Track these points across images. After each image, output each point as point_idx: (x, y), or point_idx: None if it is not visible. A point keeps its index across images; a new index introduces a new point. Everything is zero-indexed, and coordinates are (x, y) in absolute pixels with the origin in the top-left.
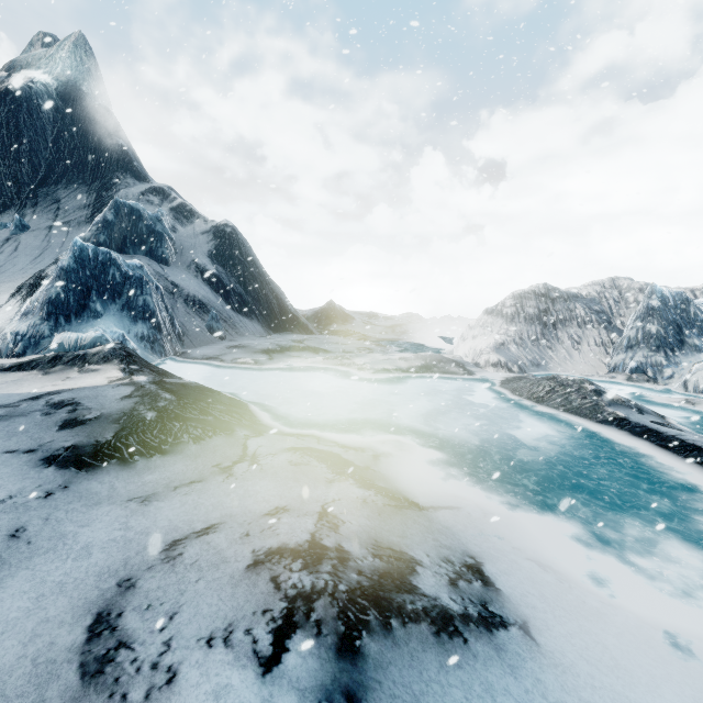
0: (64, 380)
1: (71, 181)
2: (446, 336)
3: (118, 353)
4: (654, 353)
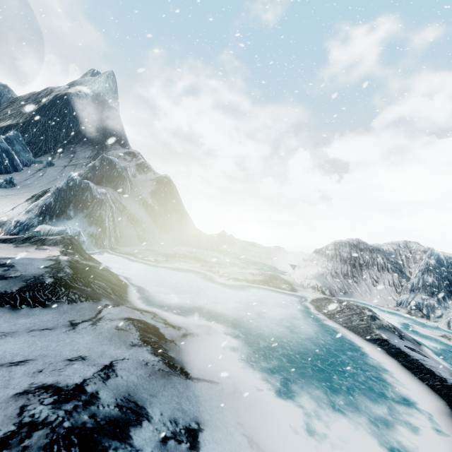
0: (23, 252)
1: (85, 143)
2: (295, 264)
3: (65, 241)
4: (429, 297)
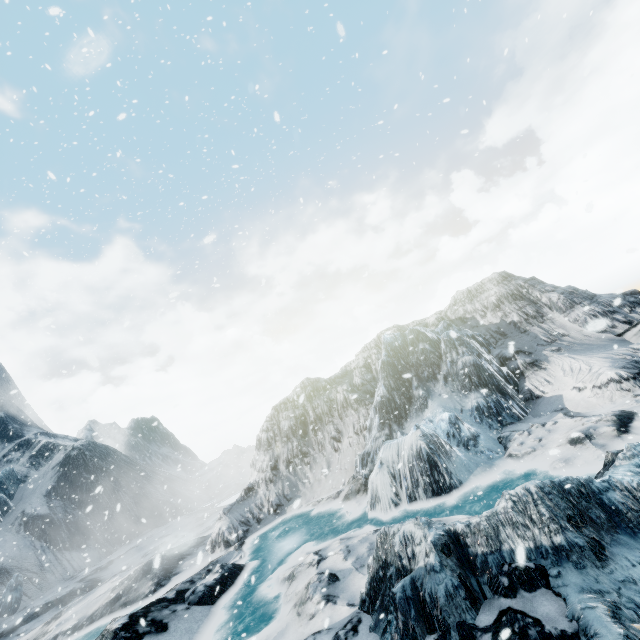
0: None
1: None
2: None
3: None
4: (379, 432)
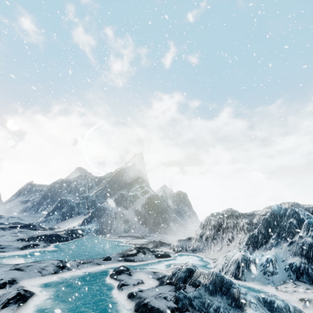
0: None
1: (125, 188)
2: None
3: (69, 230)
4: (242, 247)
